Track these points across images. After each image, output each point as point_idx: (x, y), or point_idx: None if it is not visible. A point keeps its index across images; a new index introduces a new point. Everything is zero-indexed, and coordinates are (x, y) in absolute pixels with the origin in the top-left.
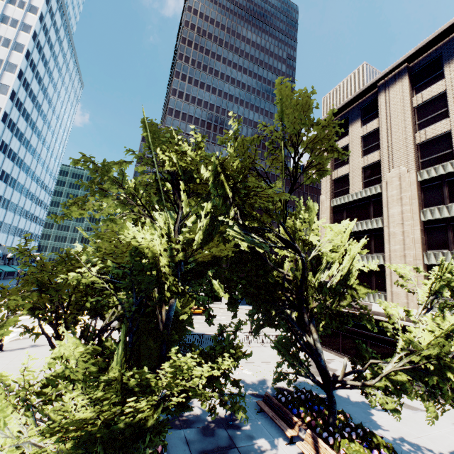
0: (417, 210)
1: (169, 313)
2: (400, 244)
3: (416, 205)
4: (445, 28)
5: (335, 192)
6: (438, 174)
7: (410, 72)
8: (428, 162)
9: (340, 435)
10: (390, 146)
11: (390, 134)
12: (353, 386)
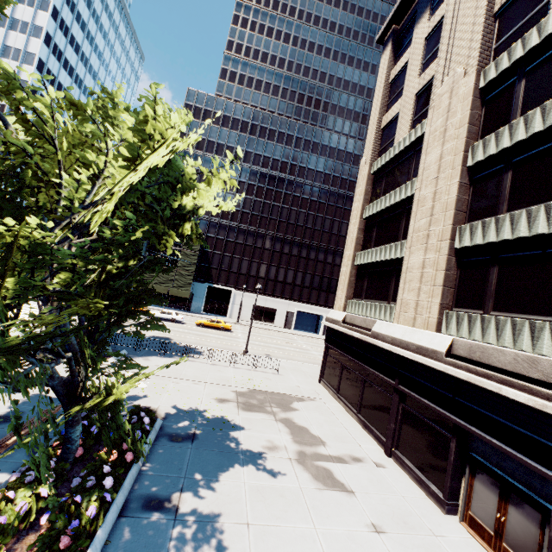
0: (462, 146)
1: None
2: (427, 216)
3: (463, 136)
4: None
5: (381, 150)
6: (511, 62)
7: None
8: (505, 44)
9: None
10: (452, 35)
11: (457, 11)
12: (80, 401)
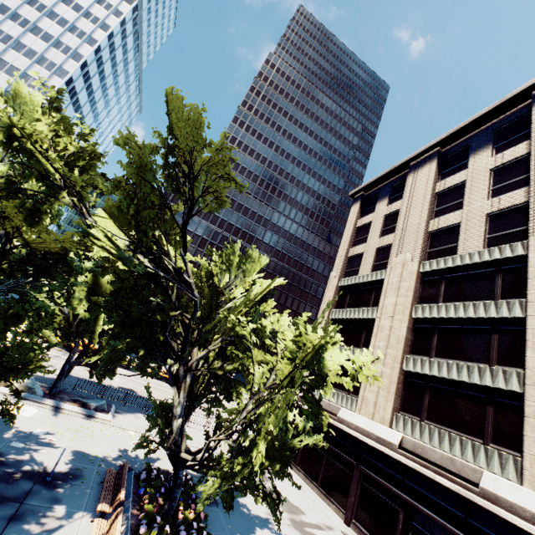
0: (410, 304)
1: None
2: (385, 340)
3: (410, 298)
4: (475, 117)
5: (347, 271)
6: (438, 268)
7: (441, 156)
8: (434, 254)
9: (164, 528)
10: (404, 229)
11: (407, 216)
12: (202, 468)
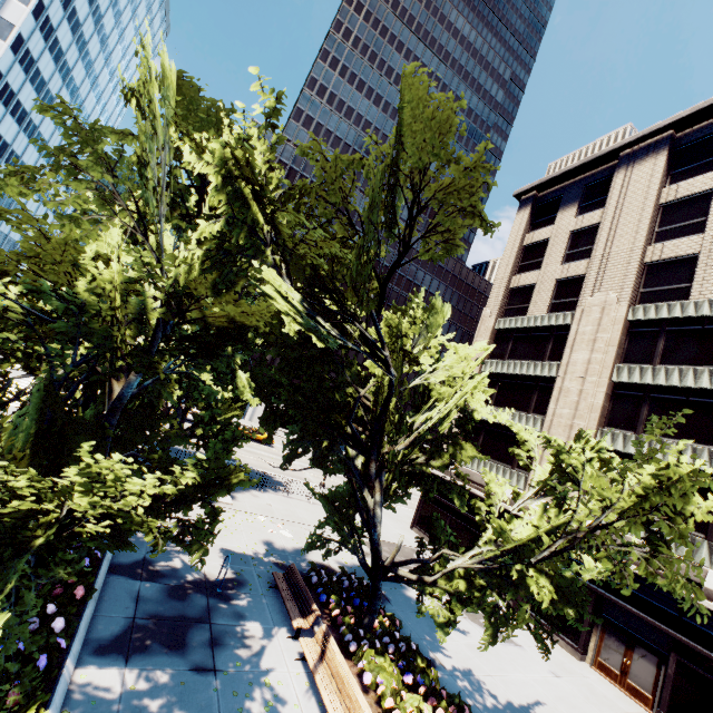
0: (611, 363)
1: (124, 390)
2: (571, 408)
3: (612, 355)
4: None
5: (508, 309)
6: (657, 317)
7: (674, 146)
8: (651, 296)
9: (371, 643)
10: (606, 256)
11: (612, 237)
12: (411, 581)
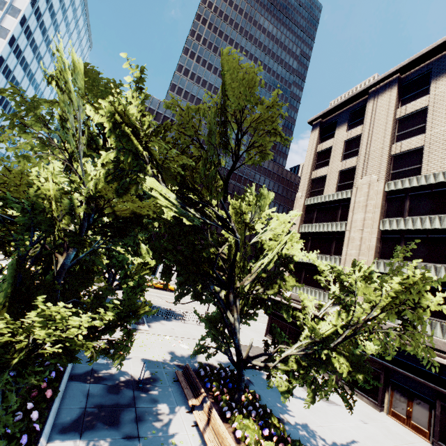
0: (378, 219)
1: (65, 260)
2: (356, 249)
3: (378, 214)
4: (439, 43)
5: (311, 192)
6: (403, 187)
7: (400, 83)
8: (398, 174)
9: (240, 411)
10: (367, 153)
11: (370, 142)
12: (262, 368)
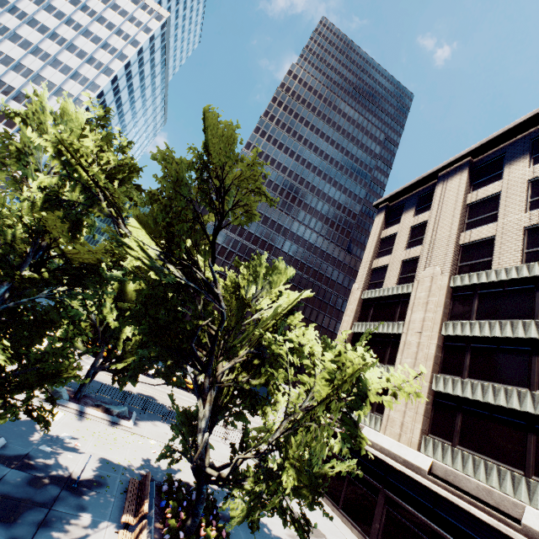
0: (439, 320)
1: None
2: (412, 357)
3: (440, 314)
4: (510, 126)
5: (370, 283)
6: (470, 283)
7: (472, 167)
8: (466, 268)
9: None
10: (433, 241)
11: (436, 228)
12: (226, 484)
